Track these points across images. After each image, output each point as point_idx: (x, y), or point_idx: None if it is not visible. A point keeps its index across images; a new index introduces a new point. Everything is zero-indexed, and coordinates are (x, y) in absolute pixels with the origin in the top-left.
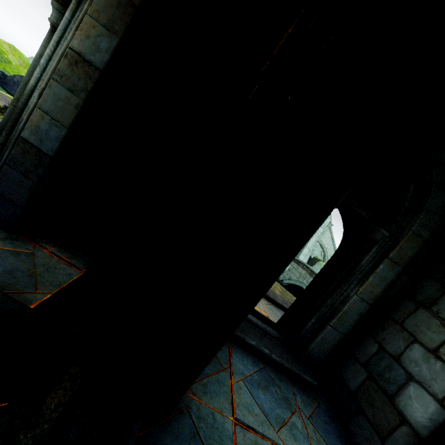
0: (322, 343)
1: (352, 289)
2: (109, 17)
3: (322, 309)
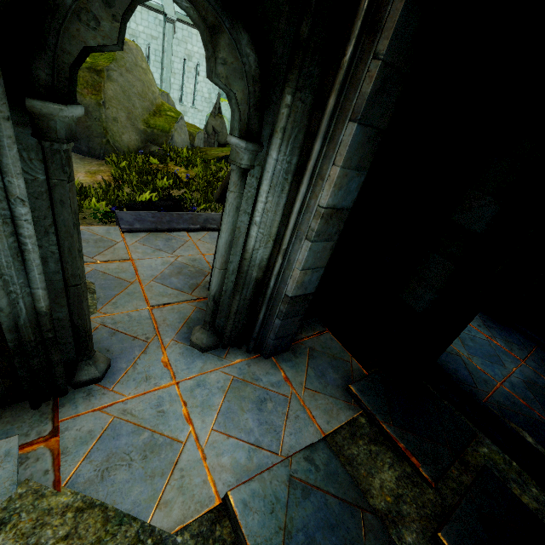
0: None
1: None
2: (359, 158)
3: None
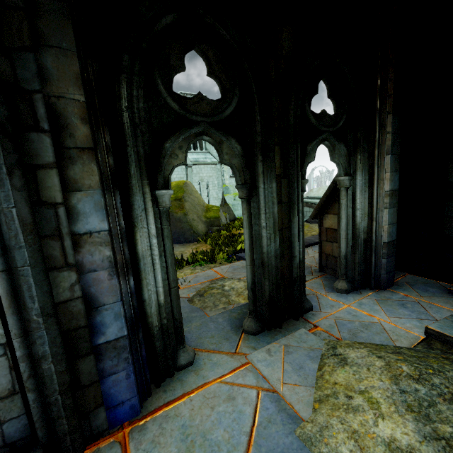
0: None
1: None
2: (394, 167)
3: None
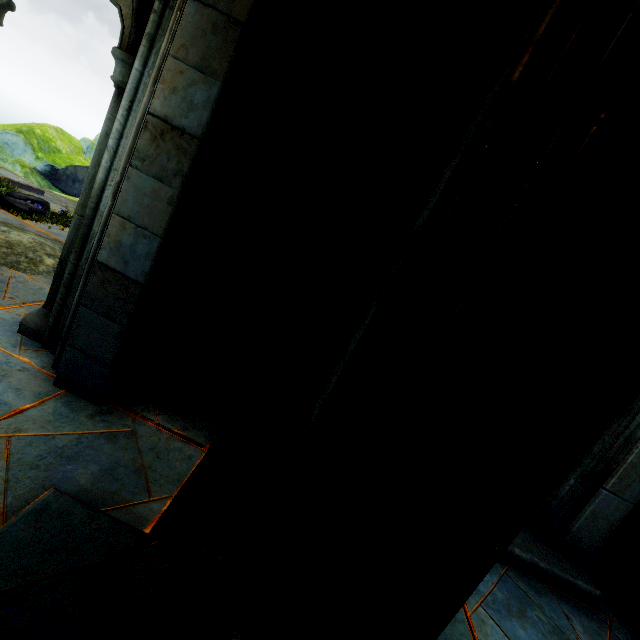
0: (595, 519)
1: (639, 424)
2: (202, 52)
3: (587, 462)
